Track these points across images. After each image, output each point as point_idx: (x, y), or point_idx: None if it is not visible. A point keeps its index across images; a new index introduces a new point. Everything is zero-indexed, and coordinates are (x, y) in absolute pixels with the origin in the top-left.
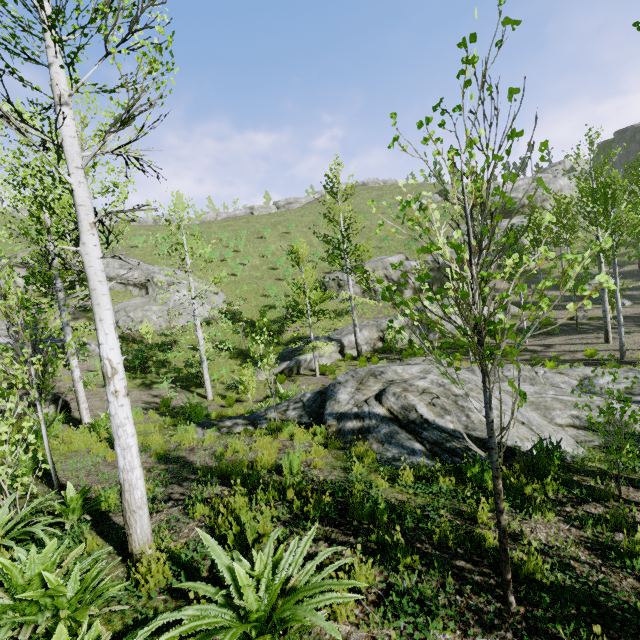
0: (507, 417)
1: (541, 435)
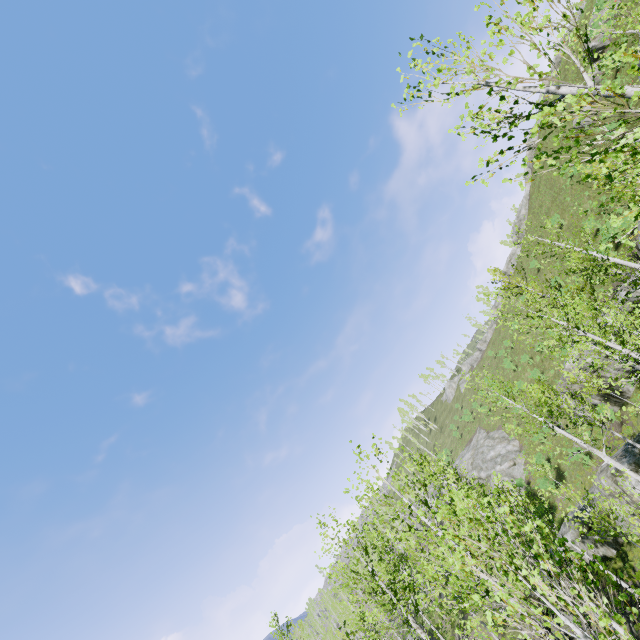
0: None
1: None
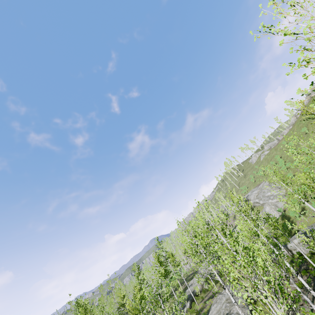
0: (212, 309)
1: (210, 314)
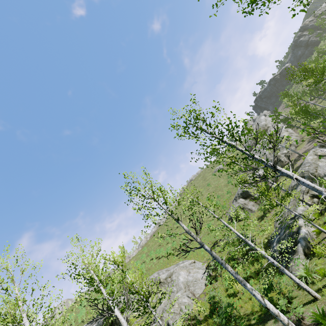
0: None
1: None
